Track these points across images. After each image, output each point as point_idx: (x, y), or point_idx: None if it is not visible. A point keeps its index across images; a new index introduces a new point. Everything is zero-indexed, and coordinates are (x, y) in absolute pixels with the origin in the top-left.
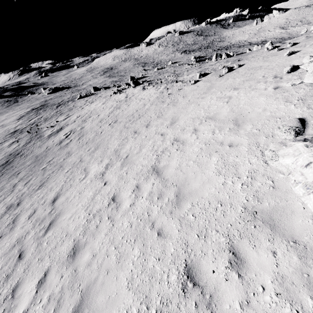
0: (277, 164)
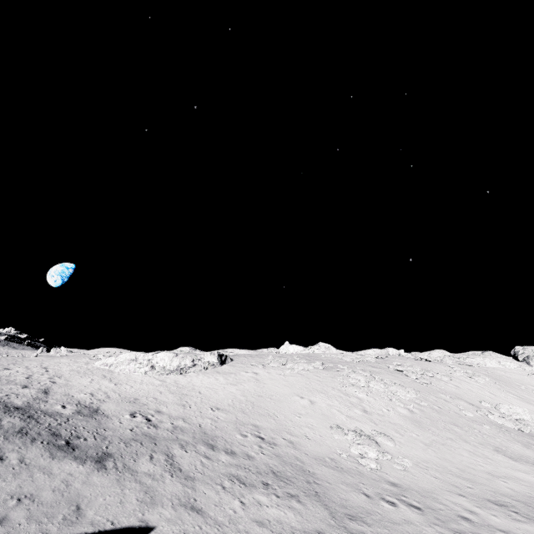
0: (94, 365)
